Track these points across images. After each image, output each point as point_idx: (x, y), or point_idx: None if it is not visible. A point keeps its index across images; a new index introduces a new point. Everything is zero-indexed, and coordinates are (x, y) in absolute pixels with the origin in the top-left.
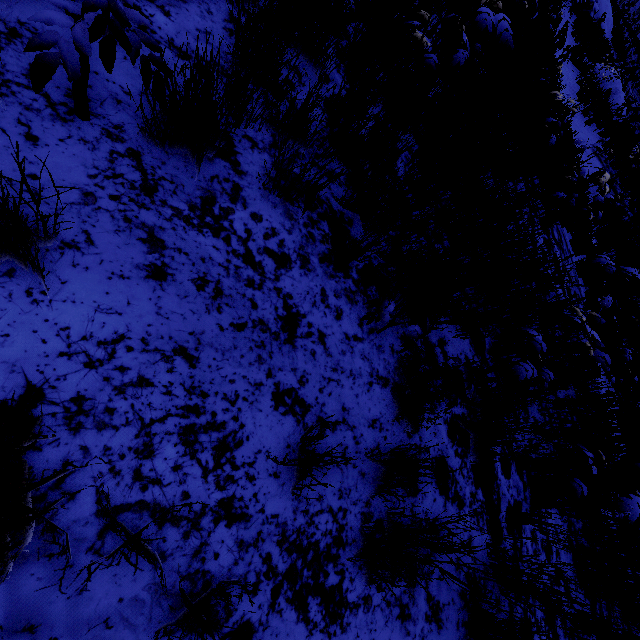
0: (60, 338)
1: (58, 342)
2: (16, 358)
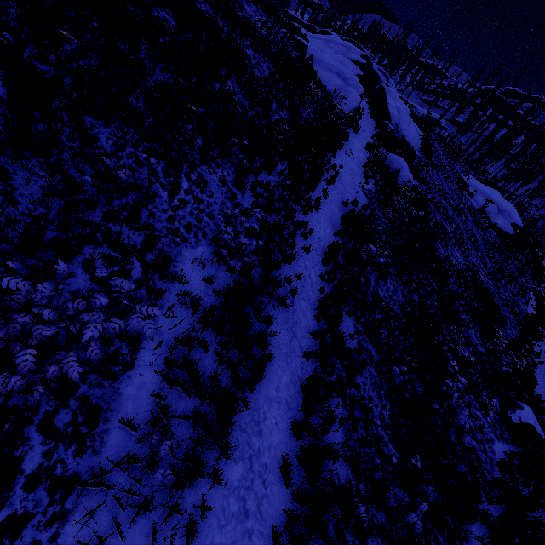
0: None
1: None
2: None
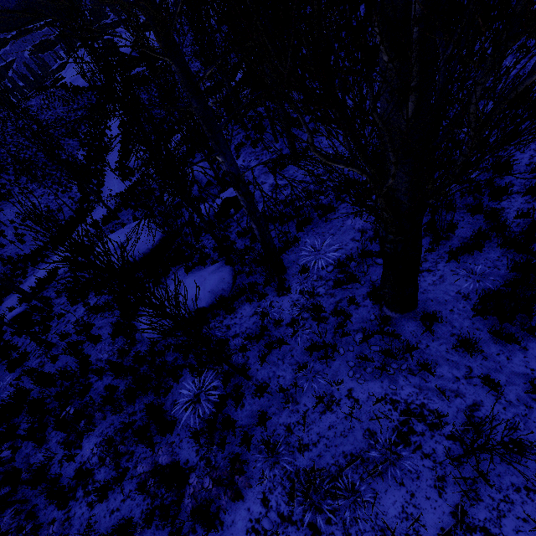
0: None
1: None
2: None
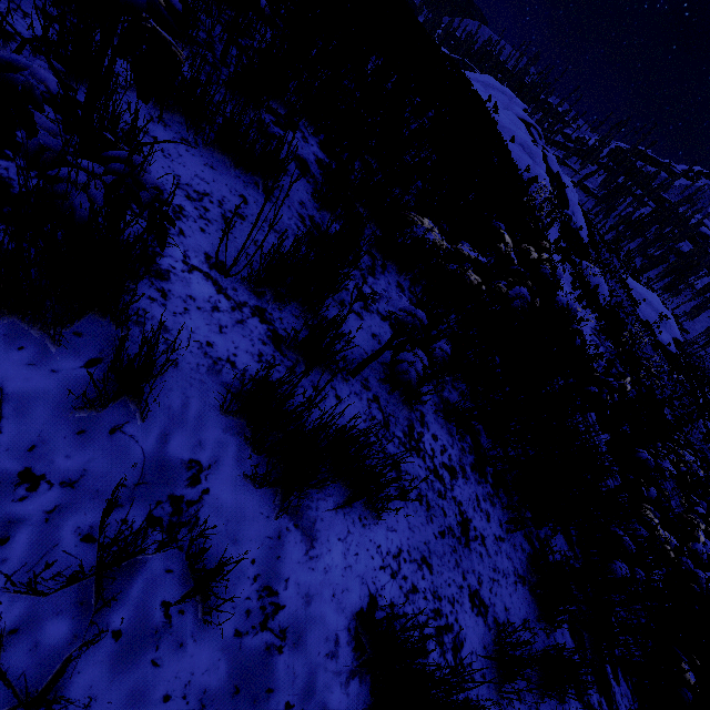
0: (378, 554)
1: (378, 558)
2: (363, 572)
